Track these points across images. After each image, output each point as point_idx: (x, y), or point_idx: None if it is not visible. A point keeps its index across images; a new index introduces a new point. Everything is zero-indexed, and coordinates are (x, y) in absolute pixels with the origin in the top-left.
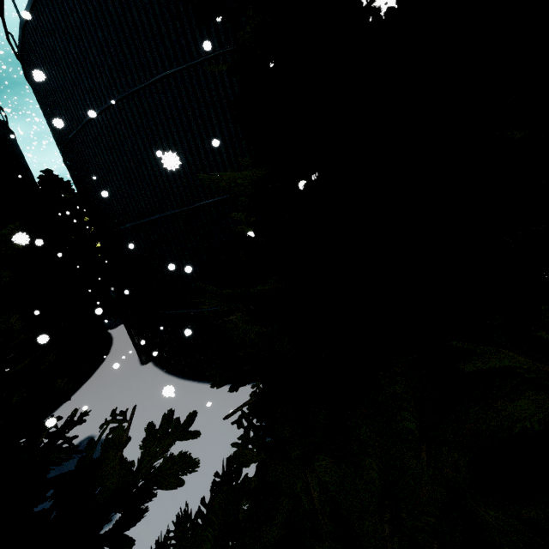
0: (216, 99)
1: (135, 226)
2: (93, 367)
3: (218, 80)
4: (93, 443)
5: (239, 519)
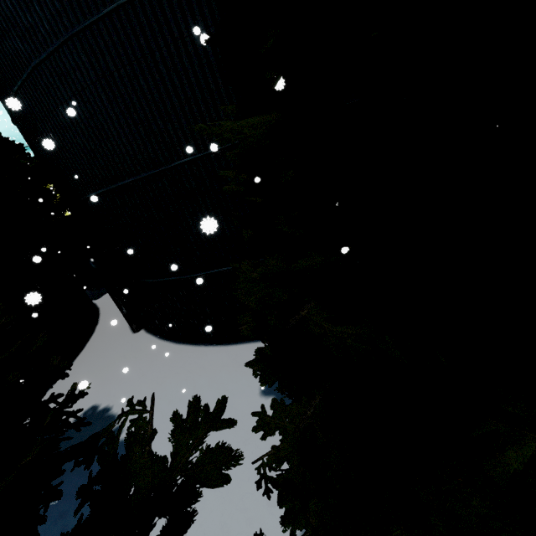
0: (186, 33)
1: (108, 192)
2: (83, 339)
3: (186, 9)
4: (114, 436)
5: (313, 525)
